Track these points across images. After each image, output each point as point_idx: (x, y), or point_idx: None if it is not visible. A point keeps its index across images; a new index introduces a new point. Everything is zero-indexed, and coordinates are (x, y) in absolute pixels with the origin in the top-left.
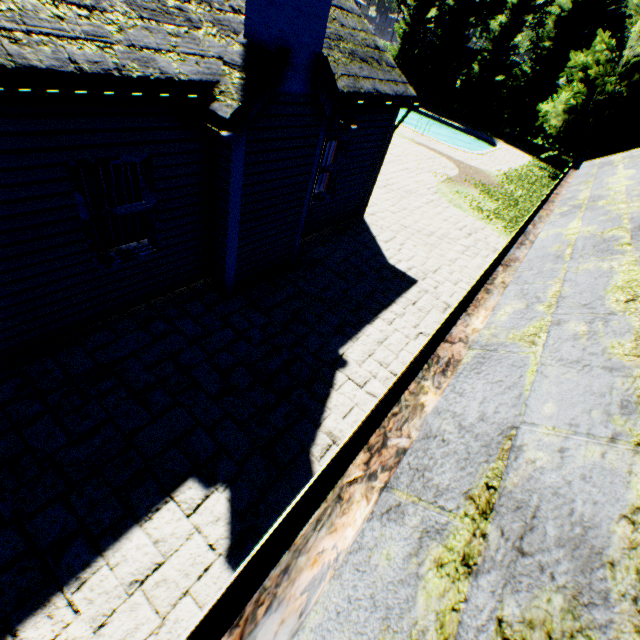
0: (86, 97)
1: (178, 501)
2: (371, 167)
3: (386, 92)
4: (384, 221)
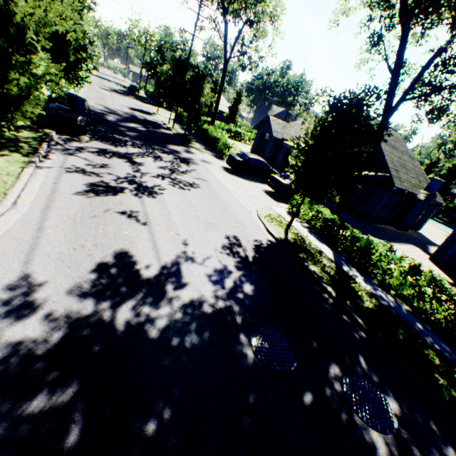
0: (411, 194)
1: (411, 245)
2: (426, 218)
3: (438, 201)
4: (425, 234)
